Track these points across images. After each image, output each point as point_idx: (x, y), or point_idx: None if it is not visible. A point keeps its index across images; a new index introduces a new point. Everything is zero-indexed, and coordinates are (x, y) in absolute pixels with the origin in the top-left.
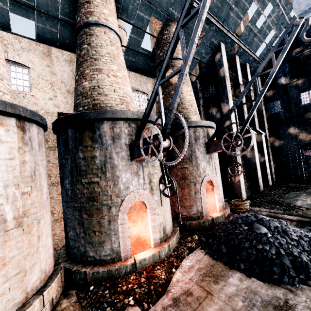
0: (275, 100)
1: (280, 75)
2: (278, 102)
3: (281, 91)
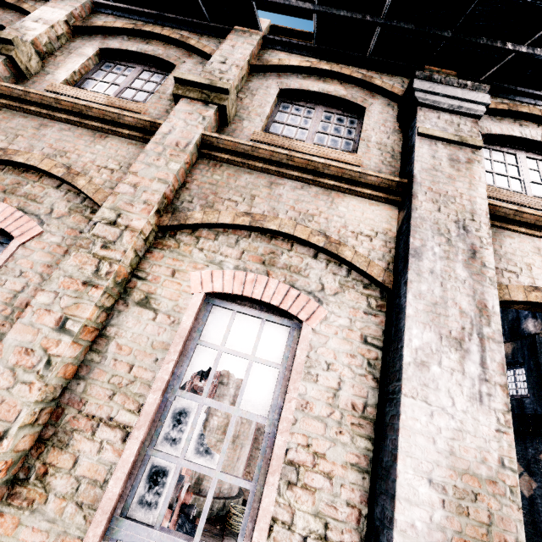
0: (518, 366)
1: (525, 313)
2: (523, 373)
3: (525, 348)
